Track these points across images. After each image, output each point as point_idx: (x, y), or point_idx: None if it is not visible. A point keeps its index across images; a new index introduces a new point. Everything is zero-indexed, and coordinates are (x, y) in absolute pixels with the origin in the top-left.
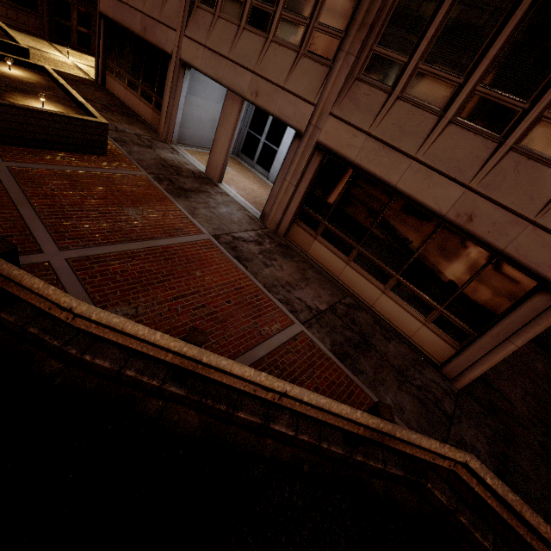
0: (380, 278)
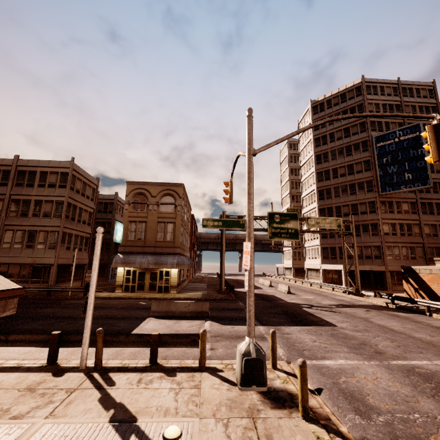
0: (27, 283)
